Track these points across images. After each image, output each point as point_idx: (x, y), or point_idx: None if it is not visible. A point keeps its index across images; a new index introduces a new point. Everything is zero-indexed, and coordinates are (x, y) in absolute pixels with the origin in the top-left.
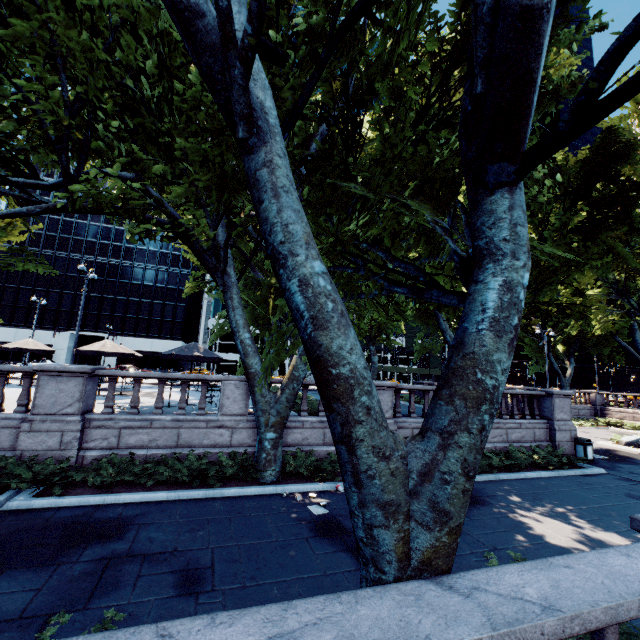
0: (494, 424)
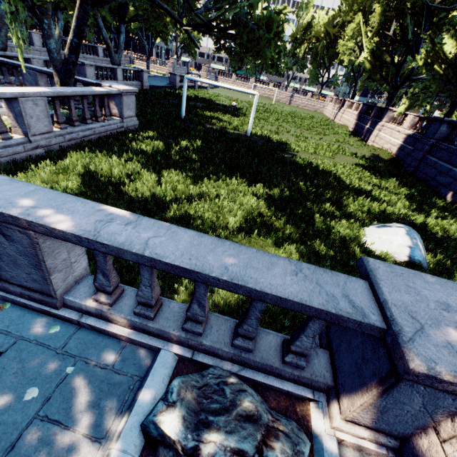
0: (106, 60)
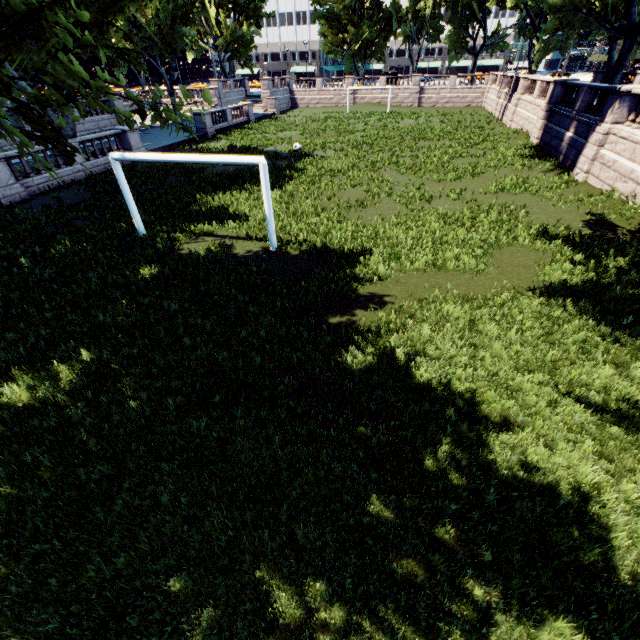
0: (90, 120)
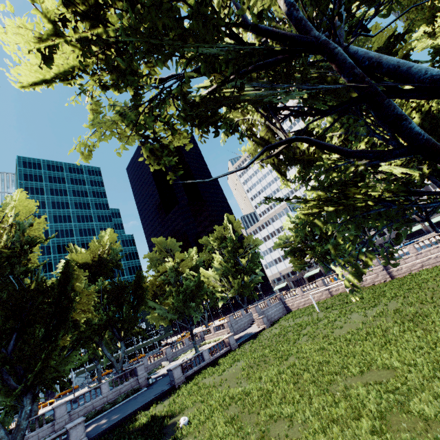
0: (114, 390)
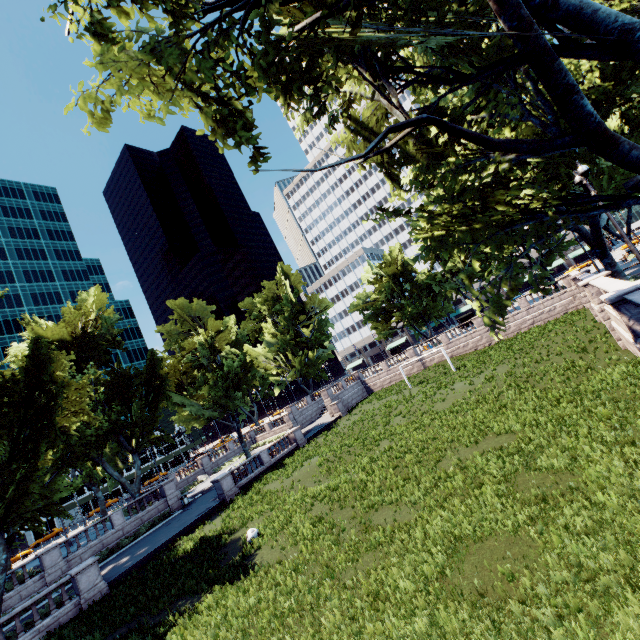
0: (132, 520)
